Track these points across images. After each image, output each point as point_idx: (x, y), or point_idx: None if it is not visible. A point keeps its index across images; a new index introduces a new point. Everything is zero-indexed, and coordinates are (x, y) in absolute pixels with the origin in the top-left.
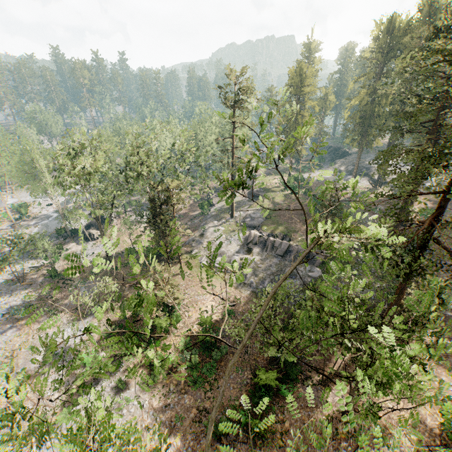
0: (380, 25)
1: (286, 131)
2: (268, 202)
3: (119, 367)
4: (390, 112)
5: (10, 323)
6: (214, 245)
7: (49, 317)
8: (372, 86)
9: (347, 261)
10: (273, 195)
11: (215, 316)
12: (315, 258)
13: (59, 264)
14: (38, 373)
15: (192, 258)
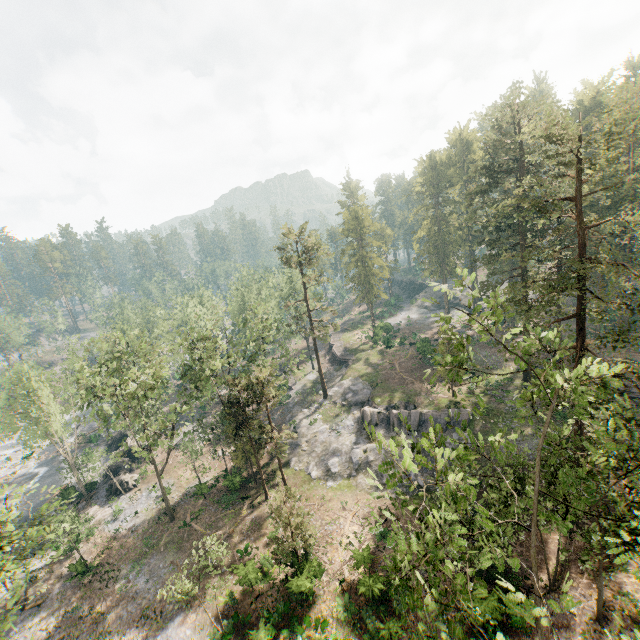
0: (421, 162)
1: (356, 278)
2: (364, 366)
3: None
4: (461, 237)
5: None
6: (318, 443)
7: None
8: (434, 216)
9: (495, 414)
10: (366, 356)
11: (365, 546)
12: (458, 421)
13: (81, 550)
14: None
15: (293, 471)
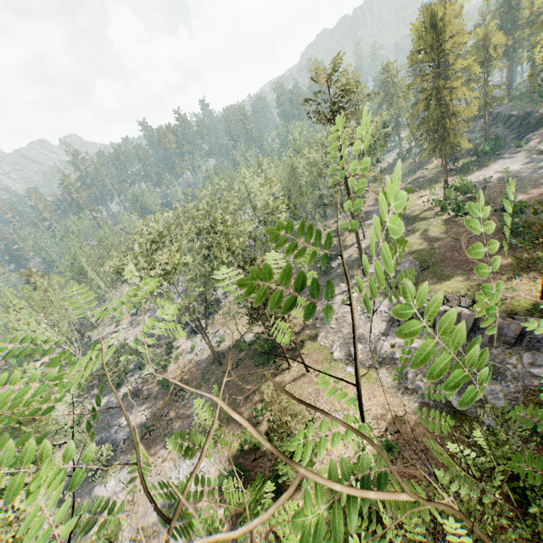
0: None
1: (426, 123)
2: (419, 239)
3: (243, 538)
4: None
5: (130, 451)
6: (346, 324)
7: (164, 445)
8: None
9: None
10: (425, 226)
11: (367, 450)
12: (537, 338)
13: (171, 368)
14: (156, 531)
15: (319, 346)
